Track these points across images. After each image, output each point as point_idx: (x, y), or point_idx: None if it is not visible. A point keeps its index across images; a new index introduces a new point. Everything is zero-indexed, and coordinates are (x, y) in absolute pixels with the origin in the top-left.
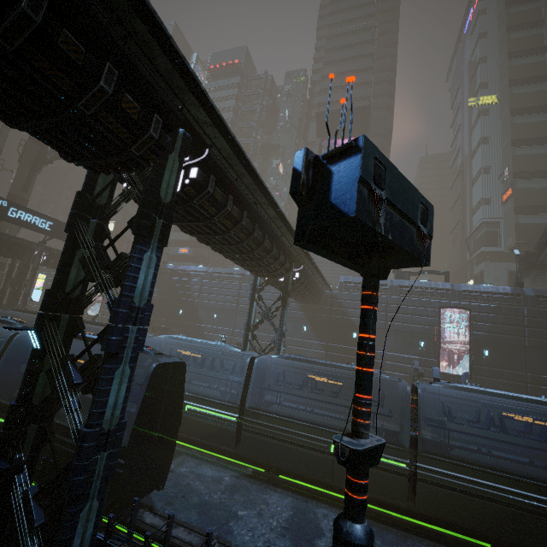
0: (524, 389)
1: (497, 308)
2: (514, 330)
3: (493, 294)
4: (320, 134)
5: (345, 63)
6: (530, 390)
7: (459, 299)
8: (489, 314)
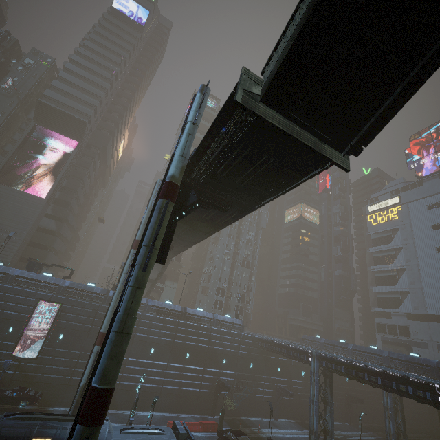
0: (74, 364)
1: (83, 303)
2: (87, 320)
3: (88, 292)
4: (38, 119)
5: (83, 80)
6: (78, 364)
7: (62, 293)
8: (76, 307)
